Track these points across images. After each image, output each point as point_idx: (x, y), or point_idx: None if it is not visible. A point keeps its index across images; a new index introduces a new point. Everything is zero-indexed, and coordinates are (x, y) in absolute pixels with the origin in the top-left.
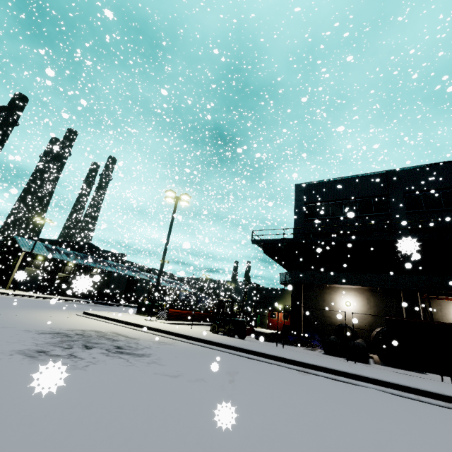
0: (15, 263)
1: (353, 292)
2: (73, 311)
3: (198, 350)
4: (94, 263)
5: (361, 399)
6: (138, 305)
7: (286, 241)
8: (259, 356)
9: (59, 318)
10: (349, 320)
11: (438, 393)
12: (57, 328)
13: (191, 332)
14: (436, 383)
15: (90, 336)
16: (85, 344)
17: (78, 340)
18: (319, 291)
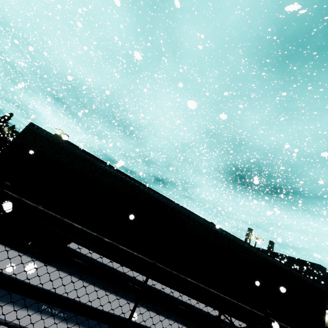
0: None
1: (327, 314)
2: None
3: None
4: None
5: None
6: None
7: None
8: None
9: None
10: (326, 323)
11: None
12: None
13: None
14: None
15: None
16: None
17: None
18: None
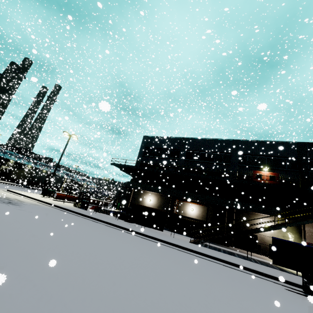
0: None
1: (153, 194)
2: (2, 188)
3: (49, 208)
4: (28, 162)
5: (87, 223)
6: (43, 190)
7: (125, 166)
8: (75, 213)
9: None
10: None
11: (120, 226)
12: None
13: (58, 203)
14: (133, 226)
15: (0, 198)
16: None
17: None
18: (140, 193)
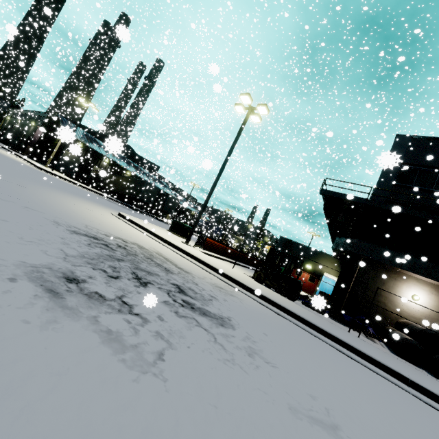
0: (56, 143)
1: (429, 287)
2: (107, 208)
3: (271, 318)
4: (128, 166)
5: None
6: (172, 222)
7: (369, 204)
8: (353, 353)
9: (95, 213)
10: (409, 315)
11: None
12: (93, 228)
13: (241, 277)
14: None
15: (135, 254)
16: (135, 271)
17: (123, 260)
18: (381, 272)
